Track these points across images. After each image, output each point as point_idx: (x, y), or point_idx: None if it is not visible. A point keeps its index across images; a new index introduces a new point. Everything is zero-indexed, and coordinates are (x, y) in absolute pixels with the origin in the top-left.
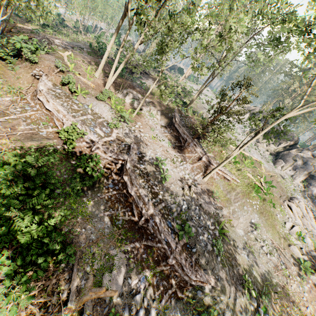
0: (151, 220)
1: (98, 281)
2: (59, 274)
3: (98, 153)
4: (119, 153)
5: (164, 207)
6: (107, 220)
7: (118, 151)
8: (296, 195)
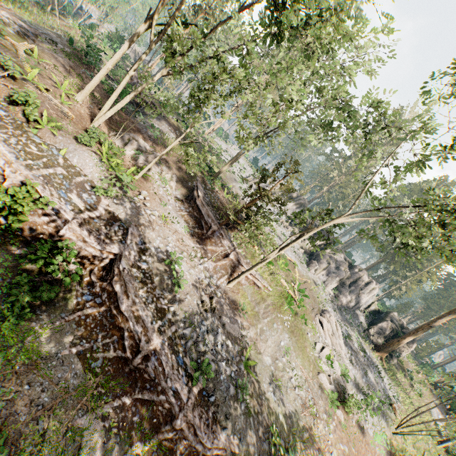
0: (154, 358)
1: None
2: None
3: (72, 239)
4: (109, 242)
5: (174, 333)
6: (76, 361)
7: (107, 237)
8: (328, 307)
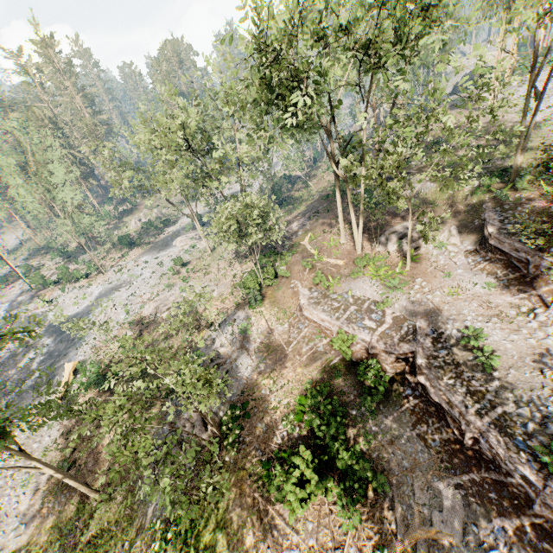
0: (482, 440)
1: (426, 518)
2: (381, 503)
3: (377, 353)
4: (402, 344)
5: (501, 414)
6: (418, 441)
7: (399, 341)
8: None
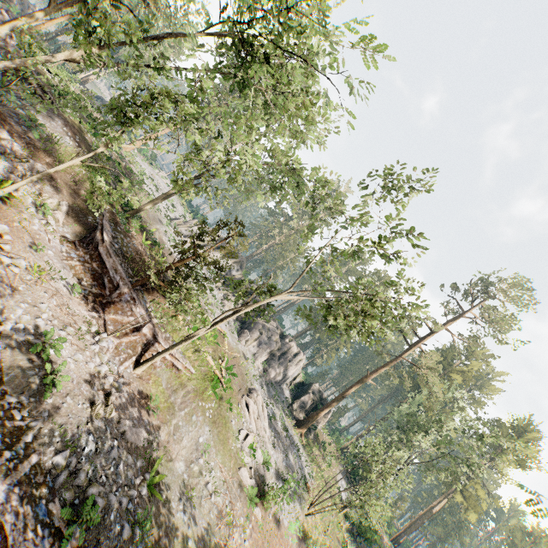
0: None
1: None
2: None
3: None
4: None
5: (35, 466)
6: None
7: None
8: (256, 384)
